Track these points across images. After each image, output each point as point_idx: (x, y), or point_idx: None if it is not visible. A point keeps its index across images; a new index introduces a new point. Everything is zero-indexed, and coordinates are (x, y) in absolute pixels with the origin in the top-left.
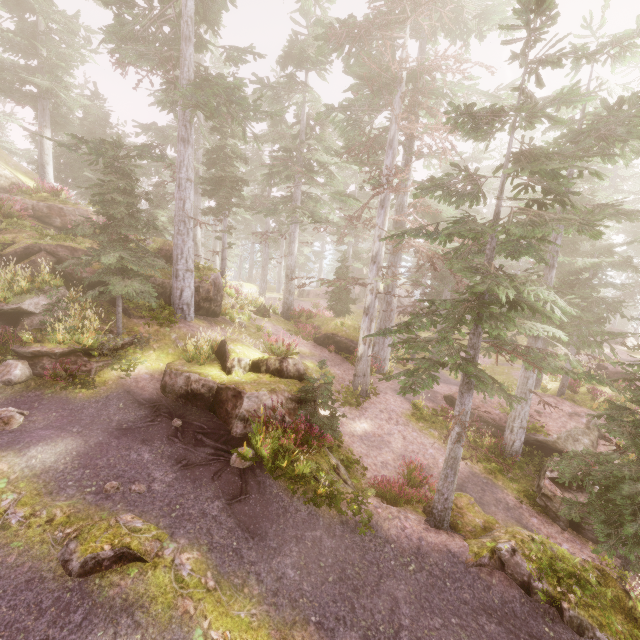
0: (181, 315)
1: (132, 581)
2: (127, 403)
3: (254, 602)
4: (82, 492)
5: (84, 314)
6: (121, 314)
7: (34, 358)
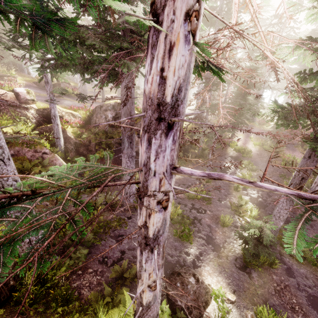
0: (23, 71)
1: (63, 98)
2: (33, 87)
3: (80, 102)
4: (44, 93)
5: (1, 67)
6: (13, 68)
7: (0, 77)
